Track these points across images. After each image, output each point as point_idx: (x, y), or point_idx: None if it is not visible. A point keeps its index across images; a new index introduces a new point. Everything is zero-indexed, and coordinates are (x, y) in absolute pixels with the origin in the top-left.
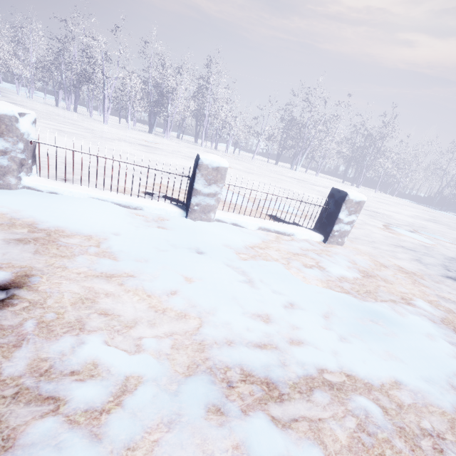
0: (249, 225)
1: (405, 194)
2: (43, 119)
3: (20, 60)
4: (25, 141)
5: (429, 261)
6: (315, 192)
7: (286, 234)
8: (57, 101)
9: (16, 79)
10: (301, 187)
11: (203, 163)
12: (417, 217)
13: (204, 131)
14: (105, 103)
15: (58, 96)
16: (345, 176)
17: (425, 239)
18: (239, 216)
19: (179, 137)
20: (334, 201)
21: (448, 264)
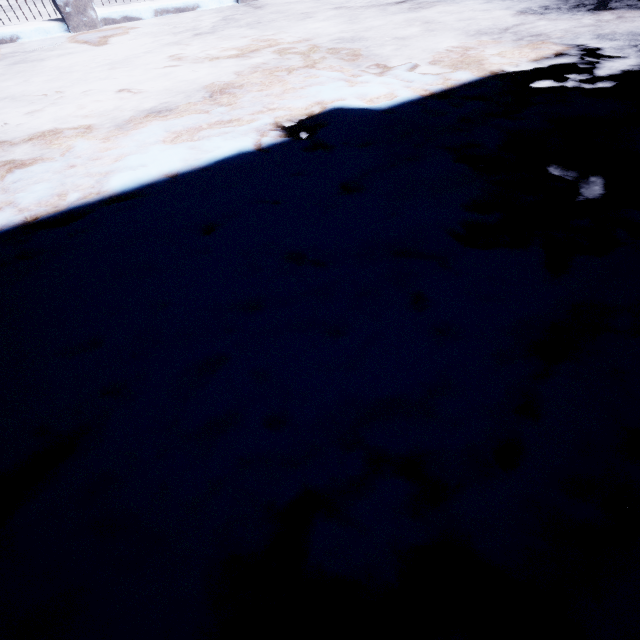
0: (141, 13)
1: None
2: None
3: None
4: None
5: None
6: None
7: (189, 8)
8: None
9: None
10: None
11: None
12: None
13: None
14: None
15: None
16: None
17: None
18: (128, 6)
19: None
20: None
21: None
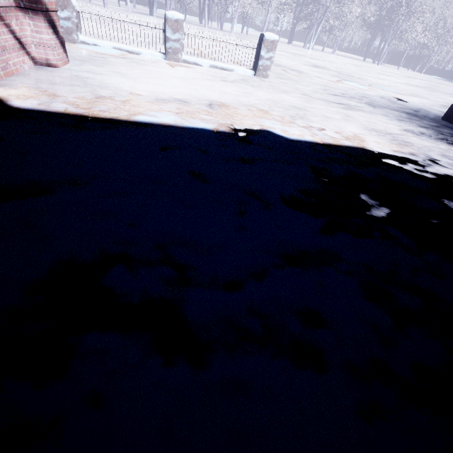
0: (203, 64)
1: (445, 73)
2: None
3: None
4: (76, 11)
5: (336, 92)
6: (303, 62)
7: (228, 70)
8: None
9: None
10: (291, 59)
11: (168, 17)
12: (404, 84)
13: (206, 6)
14: None
15: None
16: (367, 51)
17: (362, 87)
18: (199, 59)
19: None
20: (259, 43)
21: (353, 95)
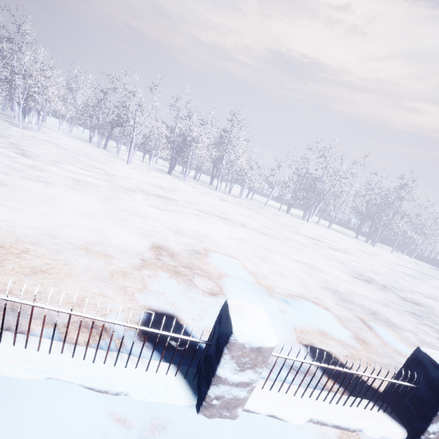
0: (294, 417)
1: (420, 254)
2: (67, 162)
3: (68, 103)
4: None
5: None
6: (338, 263)
7: (349, 429)
8: (91, 138)
9: (60, 117)
10: (322, 255)
11: (237, 341)
12: None
13: (220, 177)
14: (132, 147)
15: (92, 134)
16: (358, 231)
17: None
18: (278, 390)
19: (195, 178)
20: (427, 378)
21: None
